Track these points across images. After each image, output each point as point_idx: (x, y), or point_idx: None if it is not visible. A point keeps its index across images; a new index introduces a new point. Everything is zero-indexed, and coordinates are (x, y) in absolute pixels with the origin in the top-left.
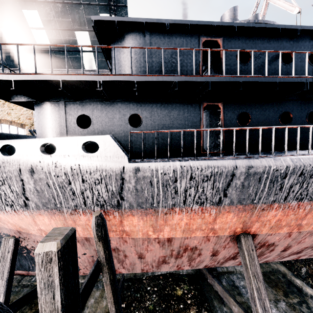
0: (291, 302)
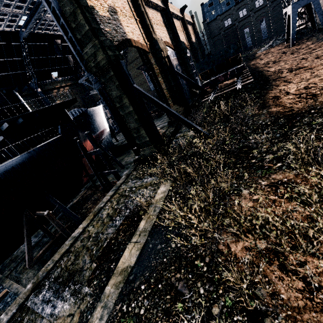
0: (11, 257)
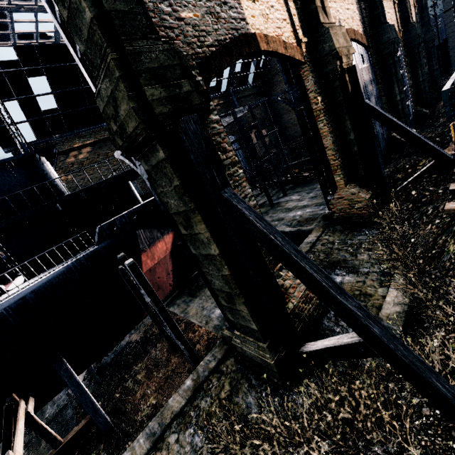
0: None
